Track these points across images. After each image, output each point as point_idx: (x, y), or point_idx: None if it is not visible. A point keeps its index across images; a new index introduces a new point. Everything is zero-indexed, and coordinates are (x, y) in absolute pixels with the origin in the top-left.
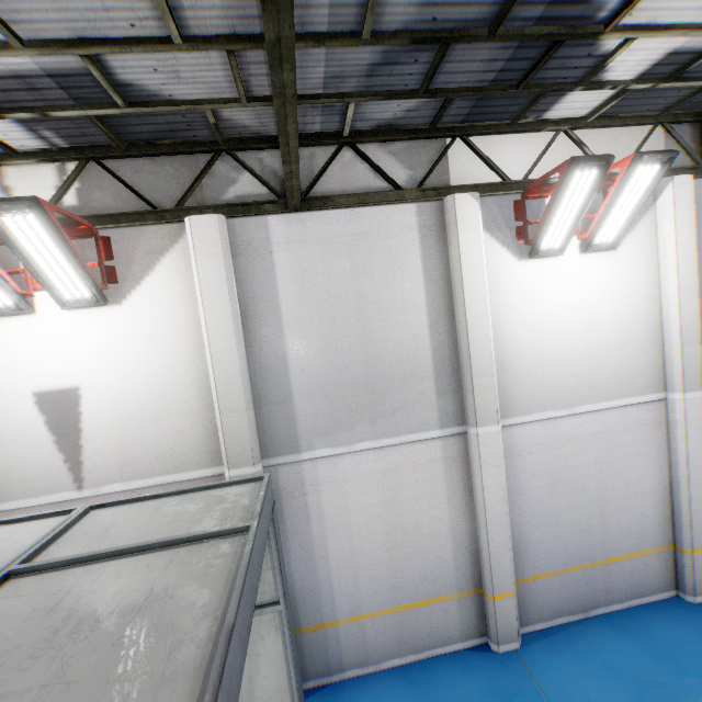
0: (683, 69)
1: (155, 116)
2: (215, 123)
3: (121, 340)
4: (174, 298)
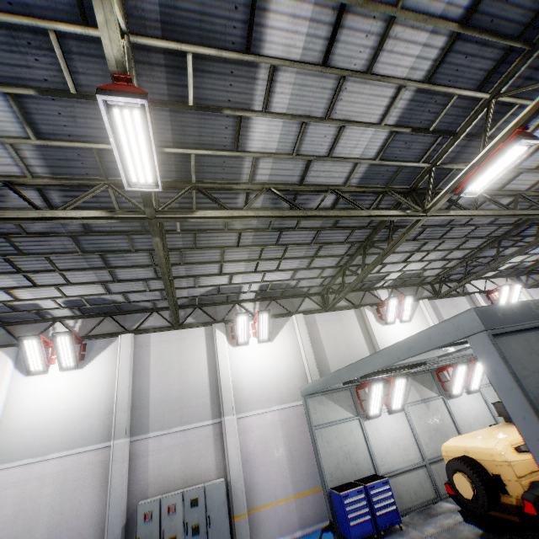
0: (512, 267)
1: (415, 279)
2: (425, 280)
3: (413, 331)
4: (421, 320)
